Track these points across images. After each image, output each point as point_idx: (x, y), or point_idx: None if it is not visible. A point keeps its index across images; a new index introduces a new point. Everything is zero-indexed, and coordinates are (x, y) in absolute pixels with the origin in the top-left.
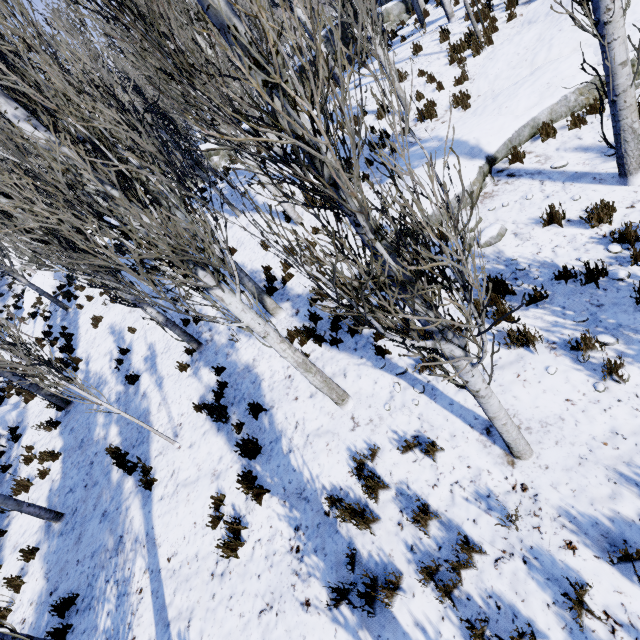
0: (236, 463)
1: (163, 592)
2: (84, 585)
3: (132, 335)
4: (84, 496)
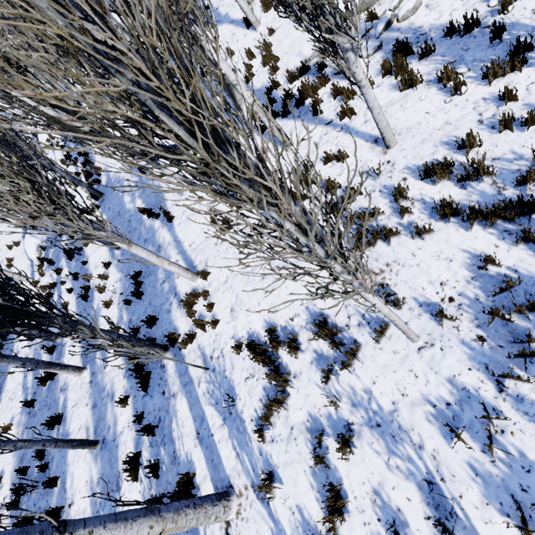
0: None
1: (190, 258)
2: (144, 268)
3: None
4: (130, 236)
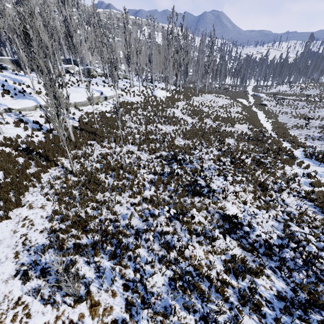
0: None
1: None
2: None
3: None
4: None
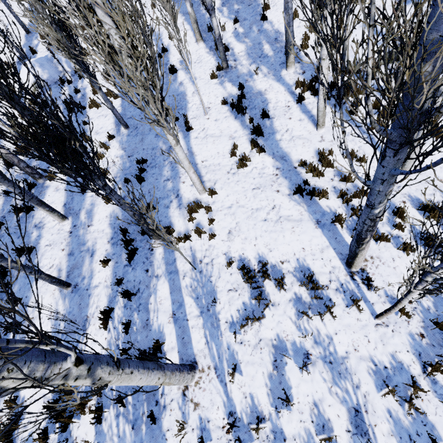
0: (246, 136)
1: (199, 171)
2: (150, 158)
3: (169, 41)
4: (141, 123)
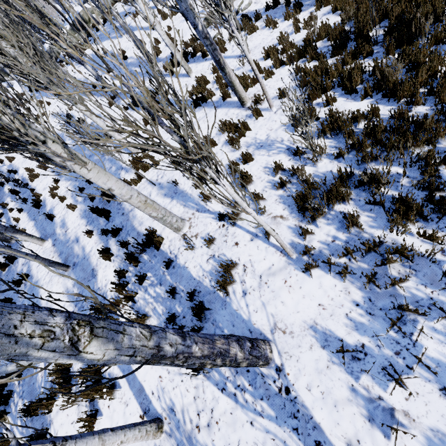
0: None
1: None
2: None
3: (71, 111)
4: None
